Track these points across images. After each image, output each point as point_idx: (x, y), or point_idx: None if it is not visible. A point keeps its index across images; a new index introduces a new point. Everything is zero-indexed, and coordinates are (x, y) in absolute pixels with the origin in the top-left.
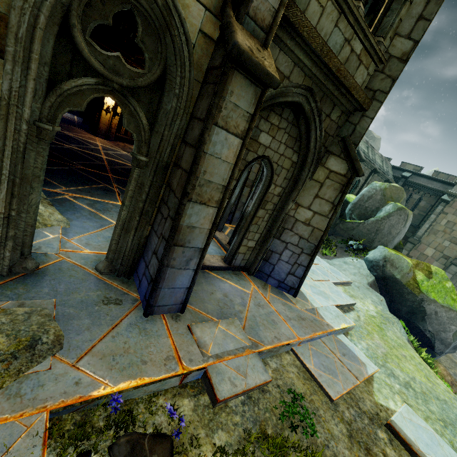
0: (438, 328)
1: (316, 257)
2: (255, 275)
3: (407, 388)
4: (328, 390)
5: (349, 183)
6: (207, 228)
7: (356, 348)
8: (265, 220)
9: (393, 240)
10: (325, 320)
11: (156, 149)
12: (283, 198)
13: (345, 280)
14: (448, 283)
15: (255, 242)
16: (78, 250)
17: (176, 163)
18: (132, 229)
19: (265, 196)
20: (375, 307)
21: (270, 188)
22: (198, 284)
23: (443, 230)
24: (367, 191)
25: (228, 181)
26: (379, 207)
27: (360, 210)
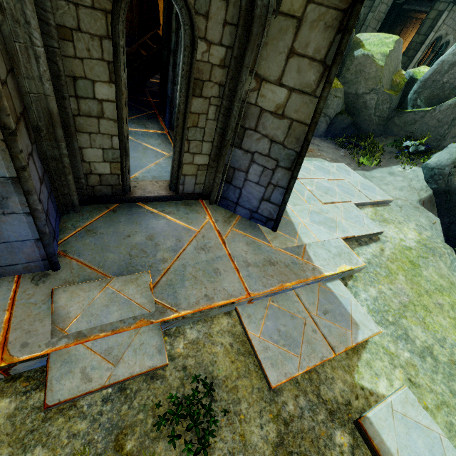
0: None
1: (346, 169)
2: (219, 204)
3: (423, 356)
4: (269, 373)
5: (357, 3)
6: None
7: (353, 301)
8: (212, 117)
9: None
10: (312, 263)
11: None
12: (232, 69)
13: (380, 198)
14: None
15: (206, 156)
16: None
17: None
18: None
19: (193, 70)
20: (418, 234)
21: (197, 51)
22: (111, 225)
23: None
24: (451, 53)
25: None
26: None
27: (433, 89)
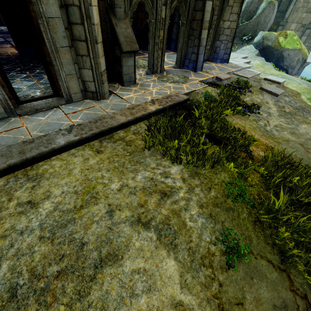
0: (289, 62)
1: None
2: (211, 61)
3: (271, 75)
4: (246, 77)
5: (243, 1)
6: (206, 38)
7: (253, 70)
8: (212, 34)
9: (267, 25)
10: (241, 66)
11: (186, 17)
12: (217, 20)
13: (244, 56)
14: (295, 37)
15: (209, 46)
16: (164, 67)
17: (192, 19)
18: (183, 49)
19: (212, 22)
20: (259, 62)
21: (213, 18)
22: None
23: (302, 6)
24: None
25: (210, 18)
26: (257, 7)
27: (247, 14)
